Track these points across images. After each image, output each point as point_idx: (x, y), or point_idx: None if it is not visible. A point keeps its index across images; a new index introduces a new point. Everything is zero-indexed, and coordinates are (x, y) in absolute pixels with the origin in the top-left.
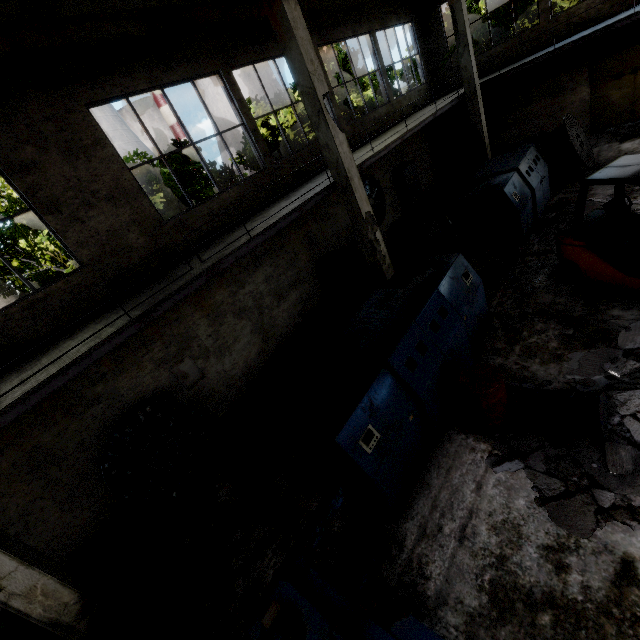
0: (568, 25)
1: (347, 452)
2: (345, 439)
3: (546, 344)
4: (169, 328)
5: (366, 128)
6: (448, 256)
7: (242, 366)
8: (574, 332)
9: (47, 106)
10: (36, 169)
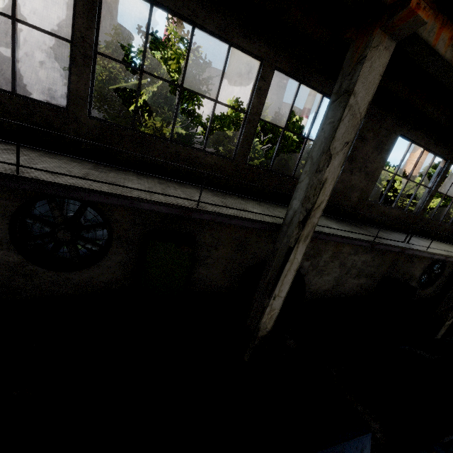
0: None
1: None
2: None
3: None
4: (320, 242)
5: None
6: None
7: (316, 288)
8: None
9: (391, 124)
10: (364, 142)
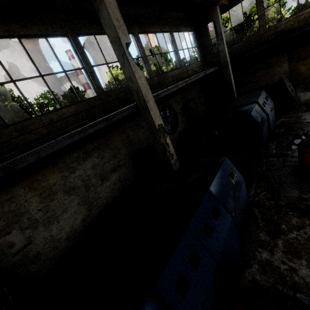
0: (275, 33)
1: None
2: None
3: (307, 243)
4: (0, 207)
5: (167, 79)
6: (217, 158)
7: (68, 230)
8: None
9: None
10: None
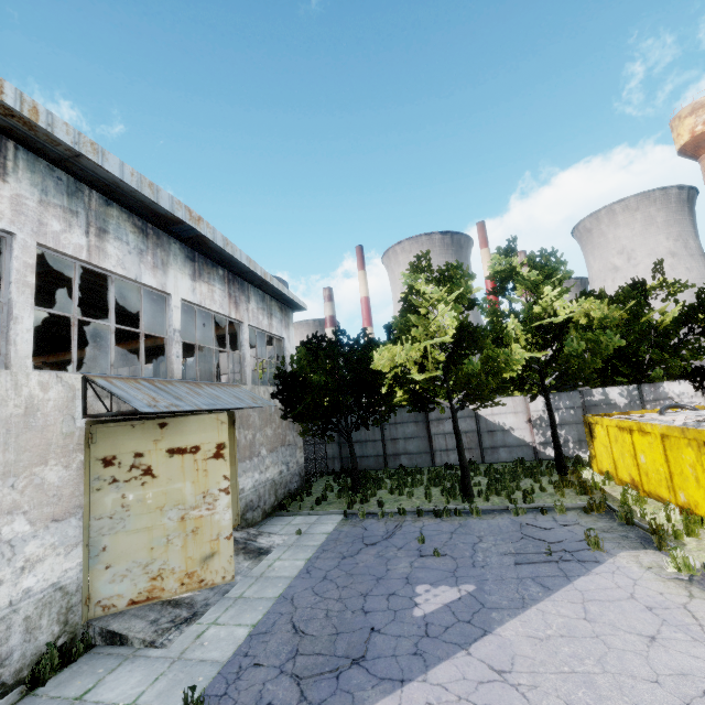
0: None
1: None
2: None
3: None
4: None
5: None
6: None
7: None
8: None
9: None
10: None
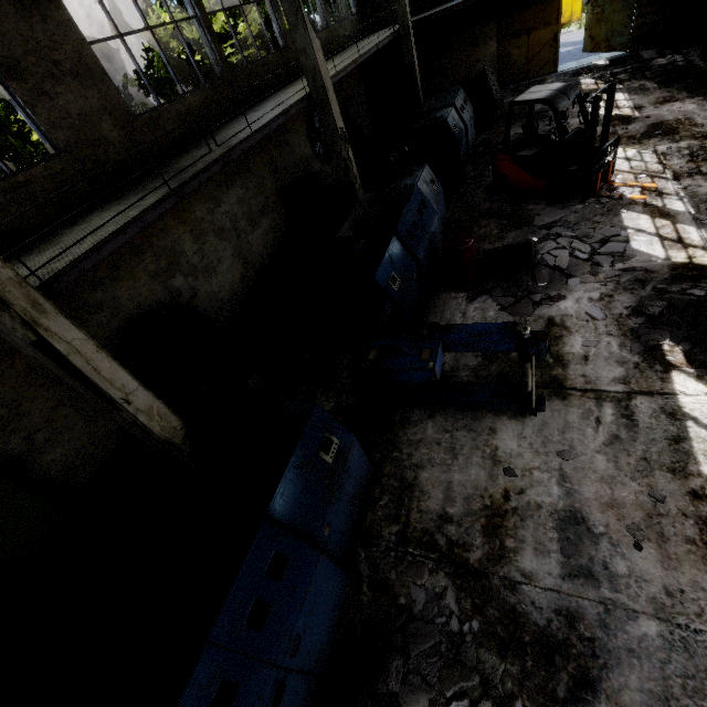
0: None
1: (383, 287)
2: (381, 278)
3: (491, 232)
4: (157, 239)
5: None
6: (417, 166)
7: (228, 290)
8: (507, 222)
9: None
10: None
